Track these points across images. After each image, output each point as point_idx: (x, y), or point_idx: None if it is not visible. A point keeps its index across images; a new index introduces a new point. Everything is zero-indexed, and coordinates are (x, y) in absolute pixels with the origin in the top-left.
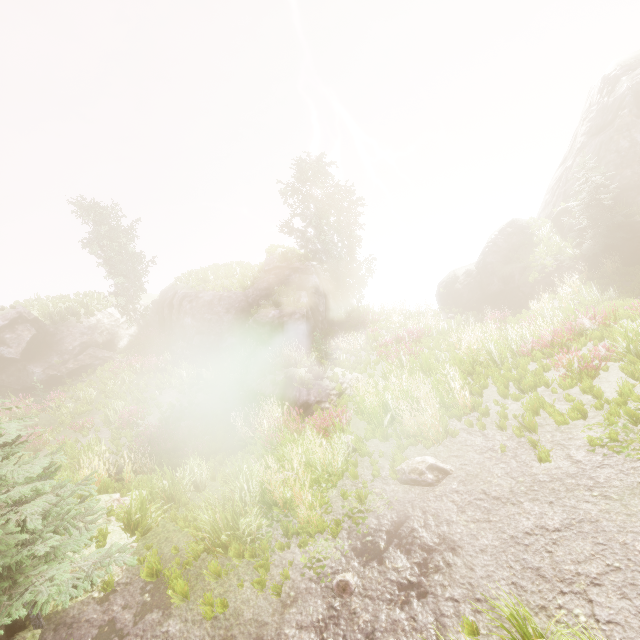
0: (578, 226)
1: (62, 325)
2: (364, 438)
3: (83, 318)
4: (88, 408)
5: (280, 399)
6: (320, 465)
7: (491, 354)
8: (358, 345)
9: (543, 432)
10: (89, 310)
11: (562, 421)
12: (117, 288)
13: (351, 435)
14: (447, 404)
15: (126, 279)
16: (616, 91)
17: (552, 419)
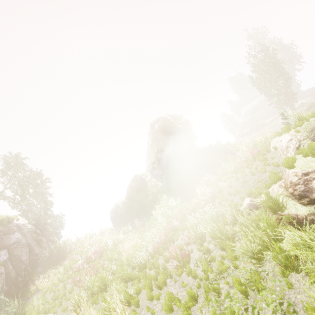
0: (159, 174)
1: None
2: None
3: None
4: None
5: None
6: None
7: (139, 260)
8: (56, 279)
9: None
10: None
11: (187, 313)
12: None
13: None
14: None
15: None
16: (155, 128)
17: (181, 310)
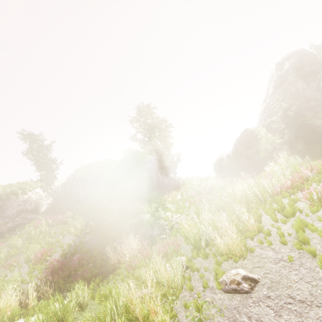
0: (280, 128)
1: (7, 201)
2: (191, 257)
3: (20, 196)
4: (16, 251)
5: (135, 235)
6: (166, 282)
7: (257, 196)
8: (177, 198)
9: (313, 244)
10: (24, 191)
11: None
12: (41, 177)
13: (183, 256)
14: (241, 229)
15: (46, 172)
16: (284, 68)
17: (315, 234)
